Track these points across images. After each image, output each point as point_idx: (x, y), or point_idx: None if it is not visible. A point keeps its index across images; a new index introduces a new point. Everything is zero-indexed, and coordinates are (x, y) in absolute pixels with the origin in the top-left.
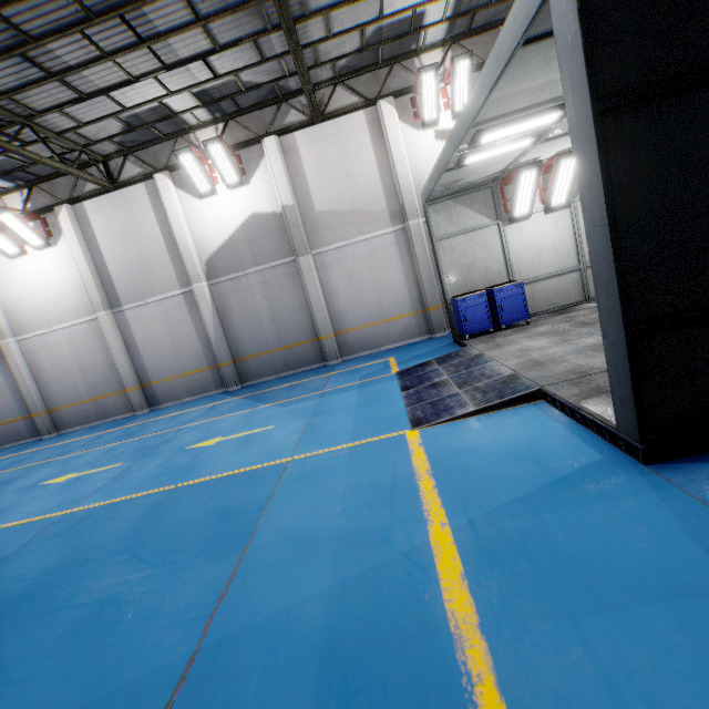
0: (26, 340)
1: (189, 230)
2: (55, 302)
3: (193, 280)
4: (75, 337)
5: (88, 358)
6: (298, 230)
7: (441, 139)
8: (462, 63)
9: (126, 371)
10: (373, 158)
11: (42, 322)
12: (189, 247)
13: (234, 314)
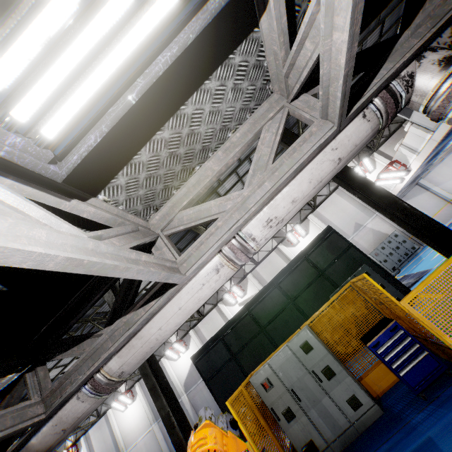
0: (130, 449)
1: (175, 374)
2: (138, 426)
3: (181, 395)
4: (146, 440)
5: (152, 450)
6: None
7: (241, 305)
8: (233, 288)
9: (166, 451)
10: (223, 321)
11: (134, 438)
12: (177, 382)
13: (198, 404)
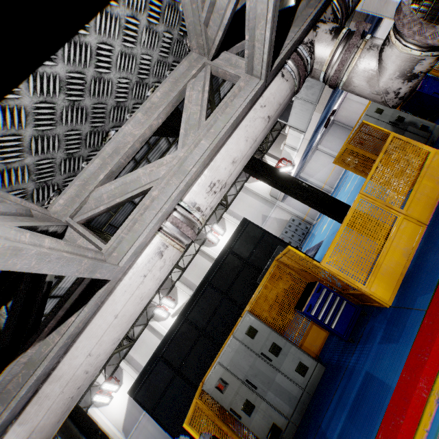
0: None
1: (110, 421)
2: None
3: None
4: None
5: None
6: None
7: (174, 316)
8: (163, 300)
9: None
10: (158, 339)
11: None
12: (113, 429)
13: None
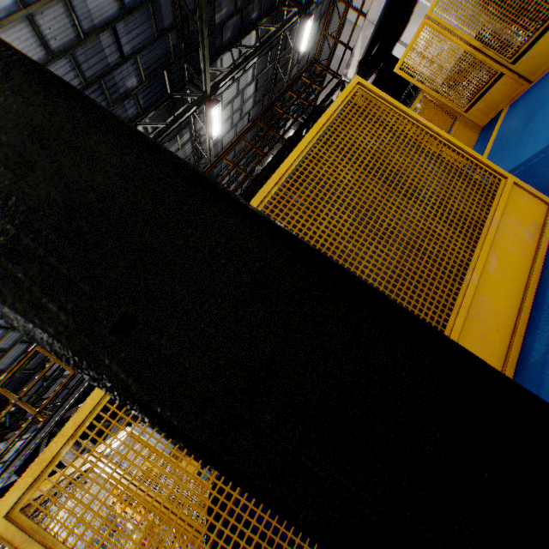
0: None
1: None
2: None
3: None
4: None
5: None
6: (137, 431)
7: None
8: None
9: None
10: None
11: None
12: None
13: None
